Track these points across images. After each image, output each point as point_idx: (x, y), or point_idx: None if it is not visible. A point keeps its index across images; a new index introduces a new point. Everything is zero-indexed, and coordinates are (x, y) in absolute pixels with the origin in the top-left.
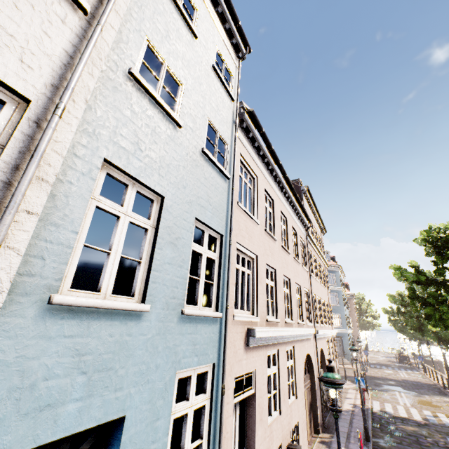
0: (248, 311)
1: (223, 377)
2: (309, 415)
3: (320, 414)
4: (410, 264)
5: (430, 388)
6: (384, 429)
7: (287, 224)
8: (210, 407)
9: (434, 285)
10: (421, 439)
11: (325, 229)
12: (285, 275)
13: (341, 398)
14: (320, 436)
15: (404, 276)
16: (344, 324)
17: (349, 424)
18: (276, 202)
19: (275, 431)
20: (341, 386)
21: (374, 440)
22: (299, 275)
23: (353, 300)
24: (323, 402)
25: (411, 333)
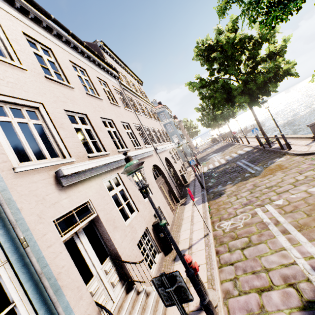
0: (56, 158)
1: (15, 234)
2: (170, 197)
3: (177, 191)
4: (196, 78)
5: (227, 146)
6: (210, 177)
7: (88, 75)
8: (13, 269)
9: (211, 84)
10: (226, 170)
11: (141, 80)
12: (103, 117)
13: (188, 176)
14: (180, 202)
15: (194, 87)
16: (180, 139)
17: (194, 186)
18: (56, 51)
19: (136, 224)
20: (139, 167)
21: (206, 186)
22: (124, 115)
23: (182, 124)
24: (178, 185)
25: (213, 125)
